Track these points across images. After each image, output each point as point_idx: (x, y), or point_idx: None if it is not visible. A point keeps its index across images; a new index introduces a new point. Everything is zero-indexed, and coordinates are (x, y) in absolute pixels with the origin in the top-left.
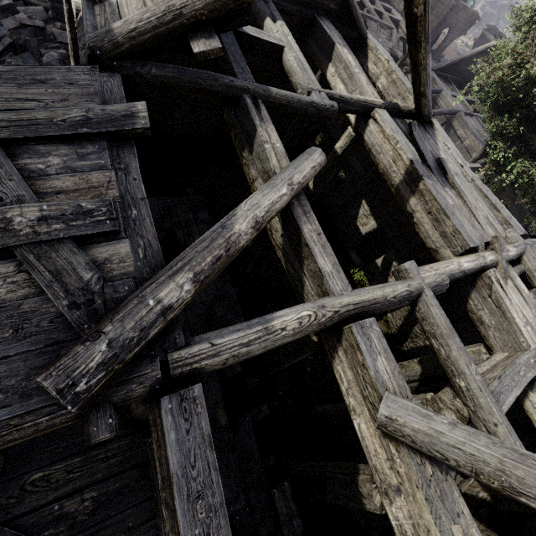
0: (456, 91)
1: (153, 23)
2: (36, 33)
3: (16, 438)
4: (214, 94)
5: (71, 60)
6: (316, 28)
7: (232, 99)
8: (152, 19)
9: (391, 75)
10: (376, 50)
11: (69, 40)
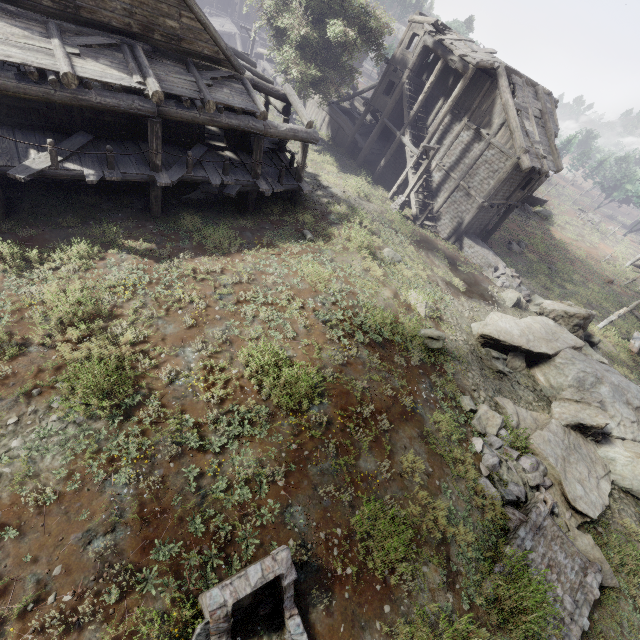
0: None
1: None
2: None
3: None
4: None
5: None
6: None
7: None
8: None
9: None
10: None
11: None
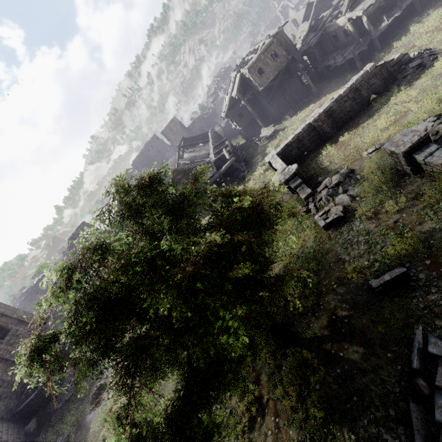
0: None
1: (308, 28)
2: None
3: (318, 37)
4: (318, 26)
5: None
6: (328, 8)
7: (320, 24)
8: (308, 28)
9: None
10: None
11: None
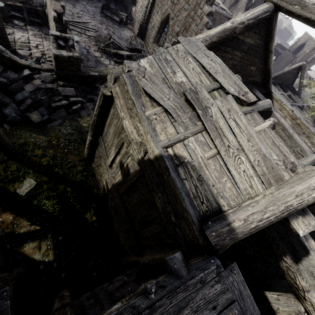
0: (280, 90)
1: (271, 220)
2: (47, 91)
3: None
4: None
5: (90, 131)
6: None
7: None
8: (271, 218)
9: (295, 120)
10: (281, 102)
11: (93, 122)
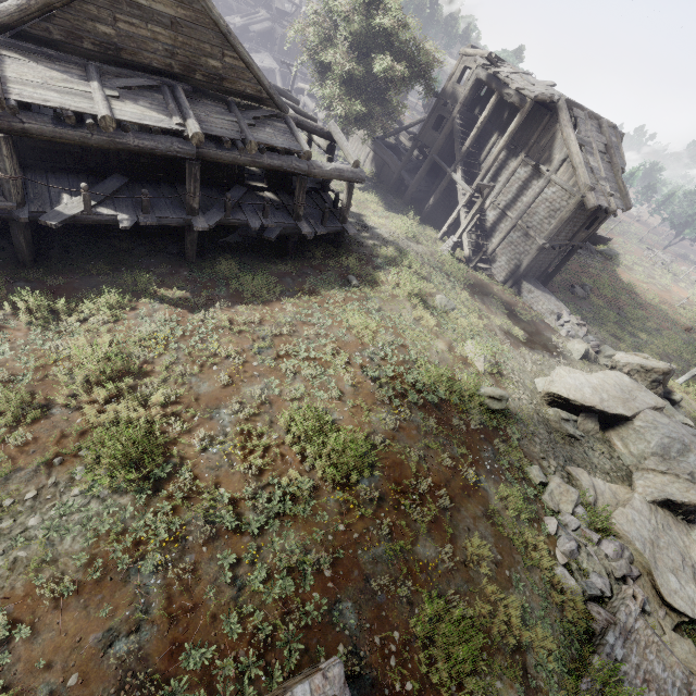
0: None
1: None
2: None
3: None
4: None
5: None
6: None
7: None
8: None
9: None
10: None
11: None
